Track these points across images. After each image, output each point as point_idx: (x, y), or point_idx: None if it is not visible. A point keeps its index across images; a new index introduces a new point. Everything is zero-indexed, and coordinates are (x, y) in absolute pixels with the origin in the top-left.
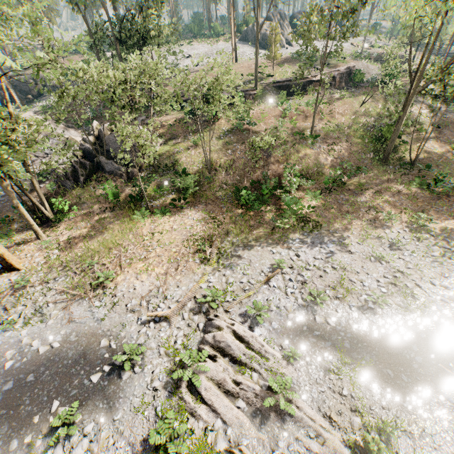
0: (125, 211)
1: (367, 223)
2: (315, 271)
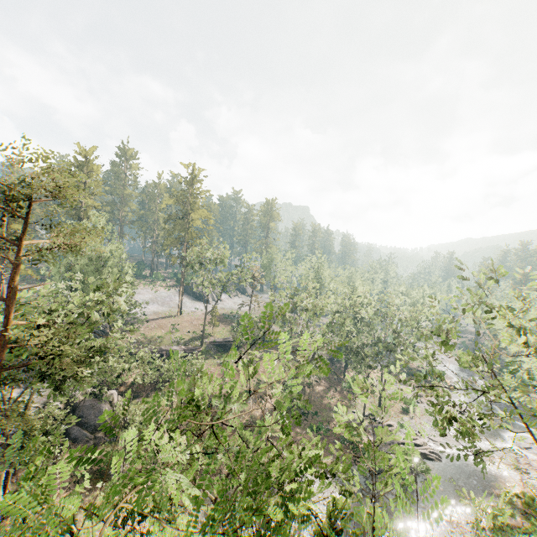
0: (92, 484)
1: None
2: None
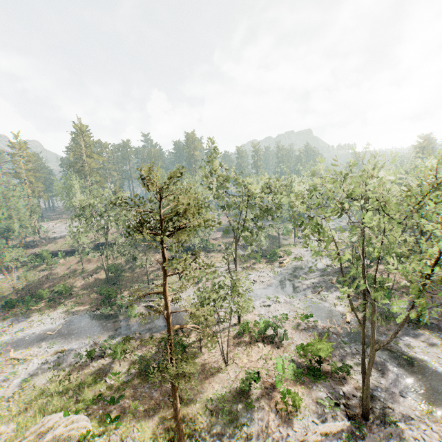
0: None
1: (53, 310)
2: (1, 329)
